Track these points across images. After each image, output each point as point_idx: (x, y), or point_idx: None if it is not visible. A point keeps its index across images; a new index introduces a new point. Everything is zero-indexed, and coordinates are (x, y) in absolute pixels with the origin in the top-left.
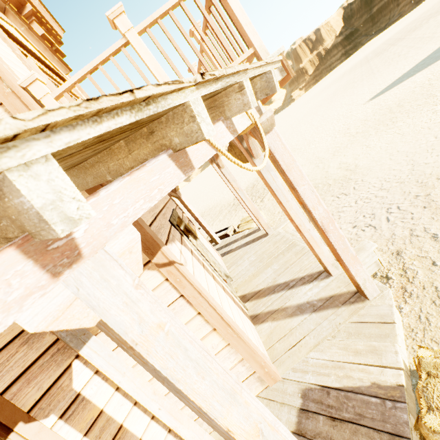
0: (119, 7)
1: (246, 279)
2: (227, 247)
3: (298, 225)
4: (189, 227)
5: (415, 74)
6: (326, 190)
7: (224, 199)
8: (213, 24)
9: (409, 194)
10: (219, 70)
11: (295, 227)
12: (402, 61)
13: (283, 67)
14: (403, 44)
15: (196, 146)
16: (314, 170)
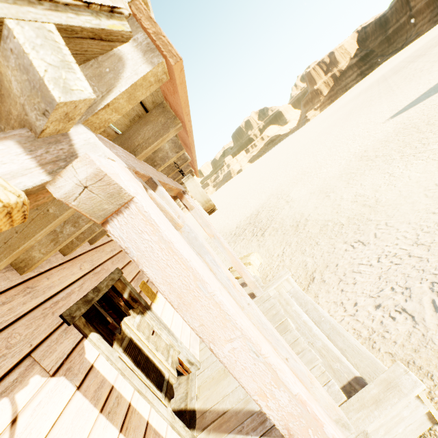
0: None
1: (214, 375)
2: None
3: None
4: (137, 294)
5: None
6: (337, 231)
7: (228, 225)
8: None
9: None
10: None
11: None
12: (426, 76)
13: (150, 38)
14: (425, 59)
15: None
16: (324, 200)
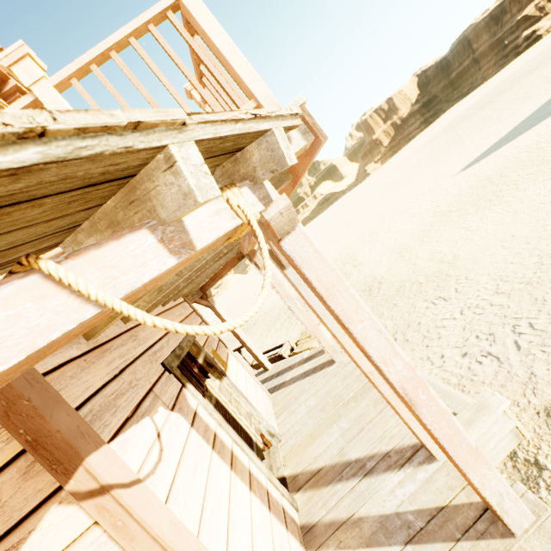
0: (18, 48)
1: (300, 442)
2: (279, 377)
3: (368, 373)
4: (212, 359)
5: (516, 138)
6: (415, 291)
7: None
8: (185, 68)
9: (544, 303)
10: (8, 113)
11: (364, 374)
12: (496, 125)
13: (307, 126)
14: (494, 107)
15: (10, 310)
16: (397, 261)
